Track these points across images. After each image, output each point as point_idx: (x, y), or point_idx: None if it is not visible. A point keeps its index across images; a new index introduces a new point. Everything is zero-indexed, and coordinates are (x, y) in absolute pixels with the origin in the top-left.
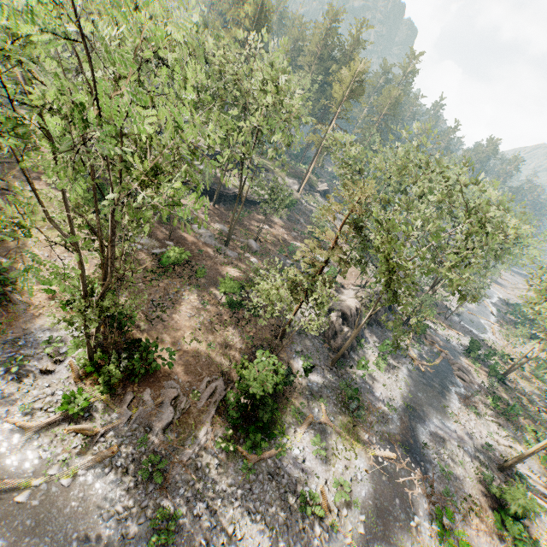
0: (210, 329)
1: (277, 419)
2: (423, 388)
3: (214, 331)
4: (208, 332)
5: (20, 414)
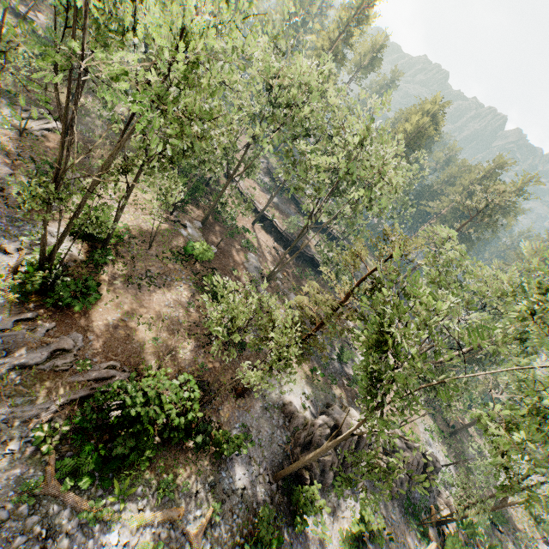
0: (174, 329)
1: (138, 472)
2: None
3: (175, 332)
4: (169, 329)
5: None
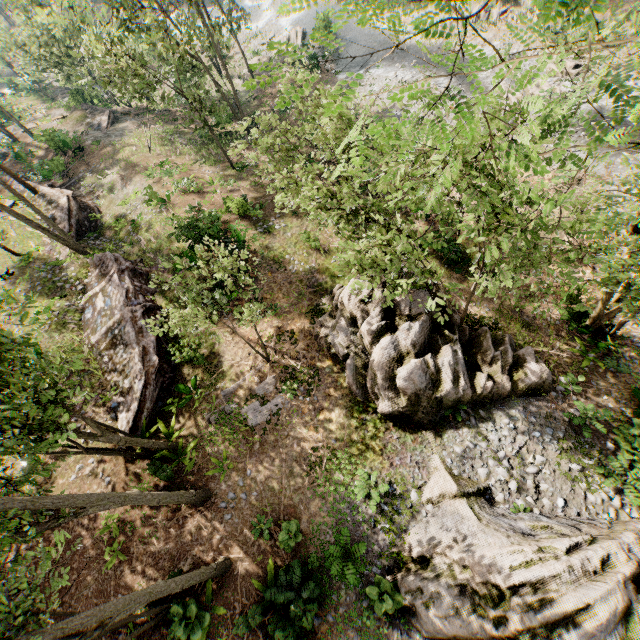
0: None
1: None
2: None
3: None
4: None
5: None
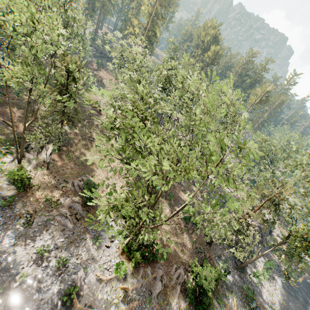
0: (175, 232)
1: (210, 301)
2: (292, 298)
3: (176, 234)
4: (174, 234)
5: (99, 270)
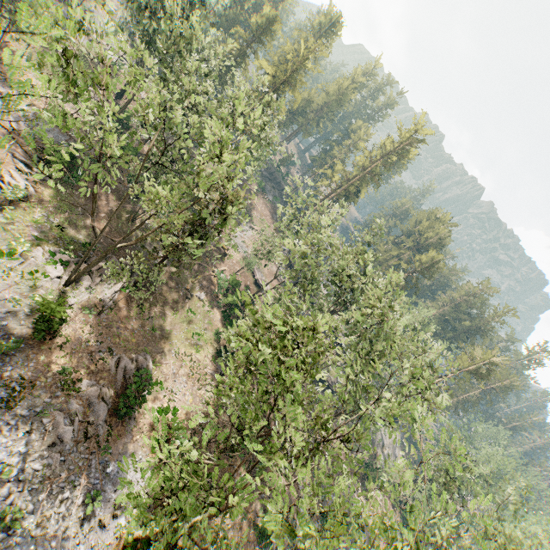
0: None
1: None
2: None
3: None
4: None
5: None
